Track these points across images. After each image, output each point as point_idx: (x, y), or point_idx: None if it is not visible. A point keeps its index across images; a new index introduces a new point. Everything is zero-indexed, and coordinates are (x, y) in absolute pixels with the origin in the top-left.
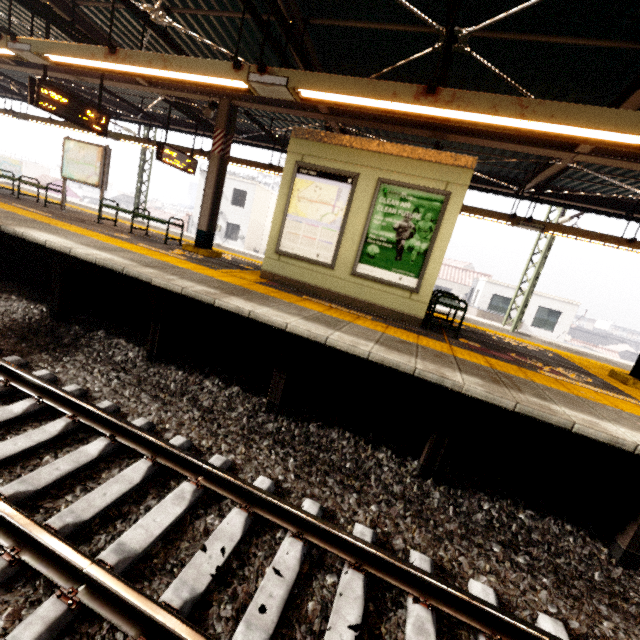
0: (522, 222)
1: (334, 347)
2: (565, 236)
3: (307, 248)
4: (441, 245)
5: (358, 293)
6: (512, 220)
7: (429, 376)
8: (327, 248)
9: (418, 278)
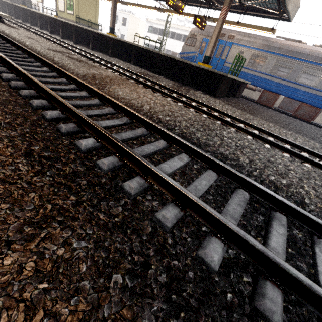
0: (121, 2)
1: (38, 12)
2: (131, 6)
3: (61, 8)
4: (74, 3)
5: (68, 18)
6: (119, 2)
7: (44, 14)
8: (63, 7)
9: (73, 11)
